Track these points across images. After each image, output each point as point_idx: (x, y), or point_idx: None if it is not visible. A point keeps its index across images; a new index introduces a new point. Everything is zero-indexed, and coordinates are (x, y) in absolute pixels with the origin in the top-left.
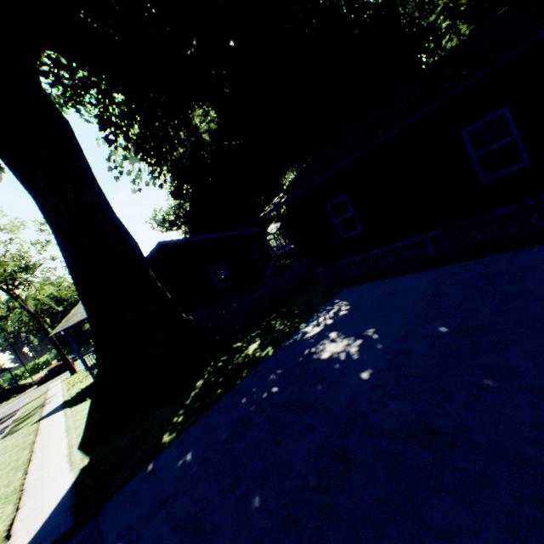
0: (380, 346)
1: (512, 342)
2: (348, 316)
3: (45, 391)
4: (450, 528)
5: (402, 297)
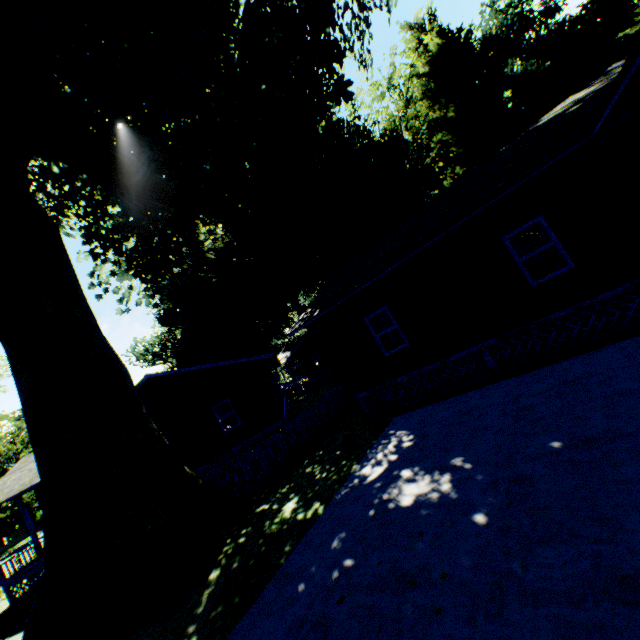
0: (481, 476)
1: None
2: (416, 447)
3: None
4: None
5: (479, 416)
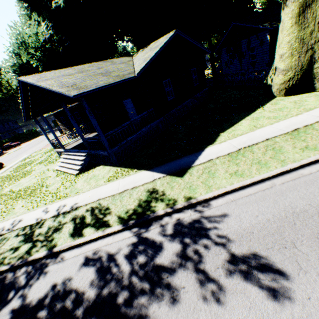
0: None
1: None
2: None
3: None
4: None
5: None
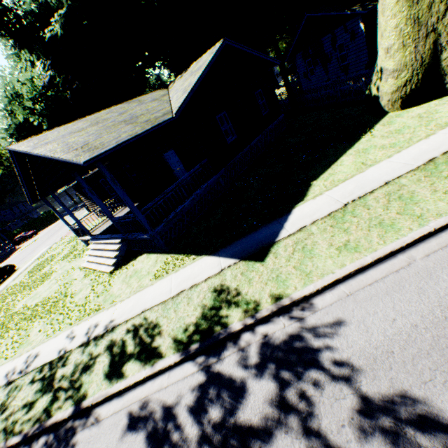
0: None
1: None
2: None
3: None
4: None
5: None
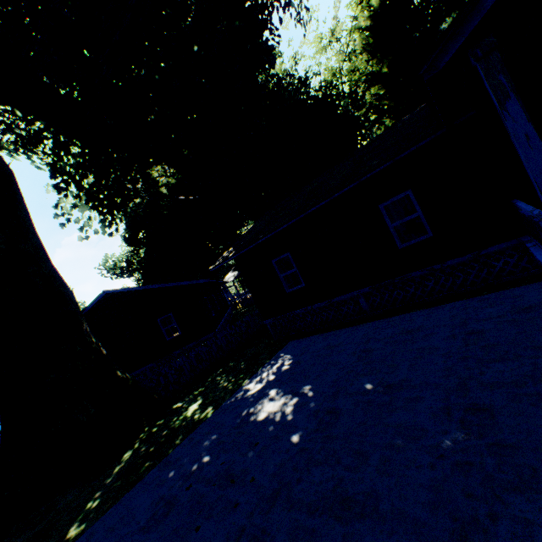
0: (313, 404)
1: (420, 399)
2: (289, 371)
3: None
4: None
5: (338, 352)
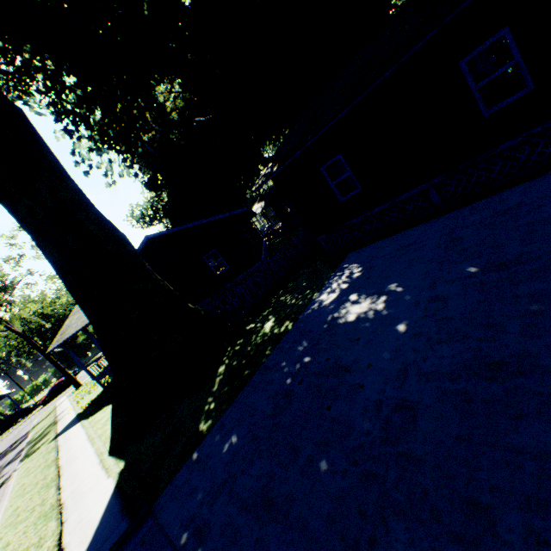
0: (408, 298)
1: None
2: (363, 277)
3: (53, 409)
4: (546, 448)
5: (416, 249)
